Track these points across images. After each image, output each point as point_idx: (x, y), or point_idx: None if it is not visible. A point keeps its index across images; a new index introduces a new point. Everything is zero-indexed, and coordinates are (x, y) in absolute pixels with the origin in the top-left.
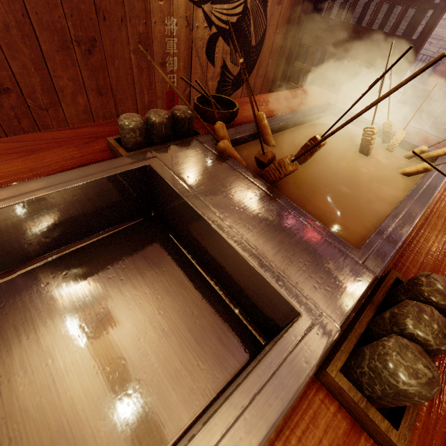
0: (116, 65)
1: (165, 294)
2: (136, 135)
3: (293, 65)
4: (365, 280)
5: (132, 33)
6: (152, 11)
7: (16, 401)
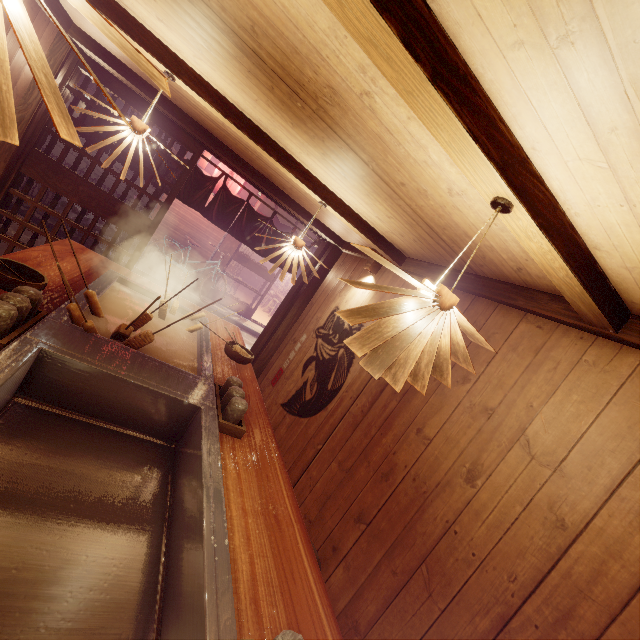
0: None
1: (96, 450)
2: (11, 322)
3: (7, 191)
4: (211, 388)
5: None
6: None
7: (64, 545)
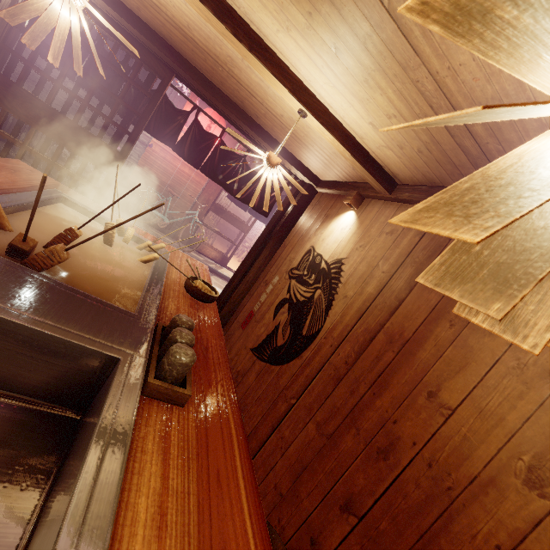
0: None
1: None
2: None
3: None
4: (148, 330)
5: None
6: None
7: None
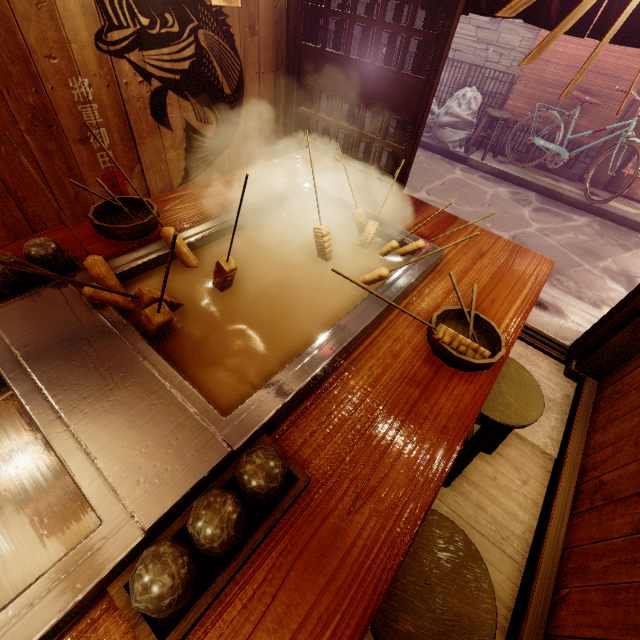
0: (3, 153)
1: (9, 502)
2: None
3: (297, 112)
4: (213, 459)
5: (17, 108)
6: (42, 74)
7: None
